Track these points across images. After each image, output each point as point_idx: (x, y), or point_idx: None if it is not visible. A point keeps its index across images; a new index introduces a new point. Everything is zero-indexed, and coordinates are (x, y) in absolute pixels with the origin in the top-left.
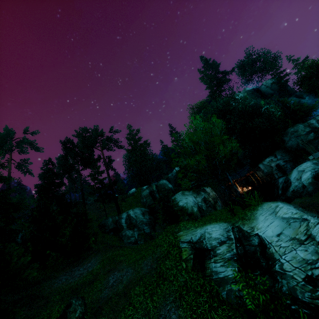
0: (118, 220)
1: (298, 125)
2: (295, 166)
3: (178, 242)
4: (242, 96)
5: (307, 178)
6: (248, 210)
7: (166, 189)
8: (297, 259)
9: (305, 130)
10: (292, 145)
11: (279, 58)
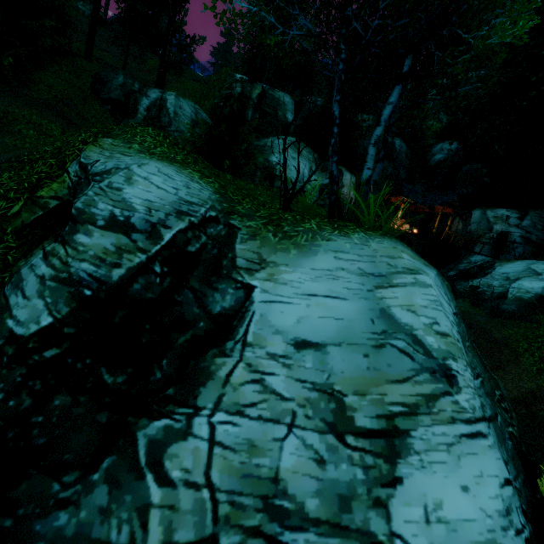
0: (136, 92)
1: None
2: (530, 259)
3: (74, 153)
4: None
5: (526, 289)
6: (326, 221)
7: (277, 117)
8: (255, 463)
9: None
10: None
11: None
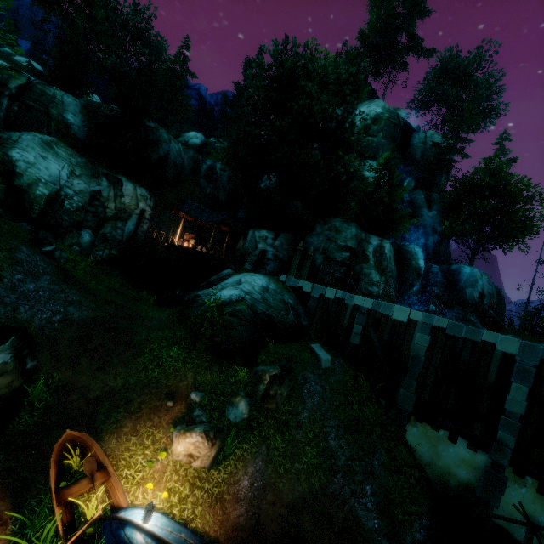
0: None
1: (353, 226)
2: (278, 274)
3: None
4: (379, 114)
5: (221, 296)
6: None
7: (47, 114)
8: None
9: (347, 241)
10: (311, 245)
11: (495, 118)
